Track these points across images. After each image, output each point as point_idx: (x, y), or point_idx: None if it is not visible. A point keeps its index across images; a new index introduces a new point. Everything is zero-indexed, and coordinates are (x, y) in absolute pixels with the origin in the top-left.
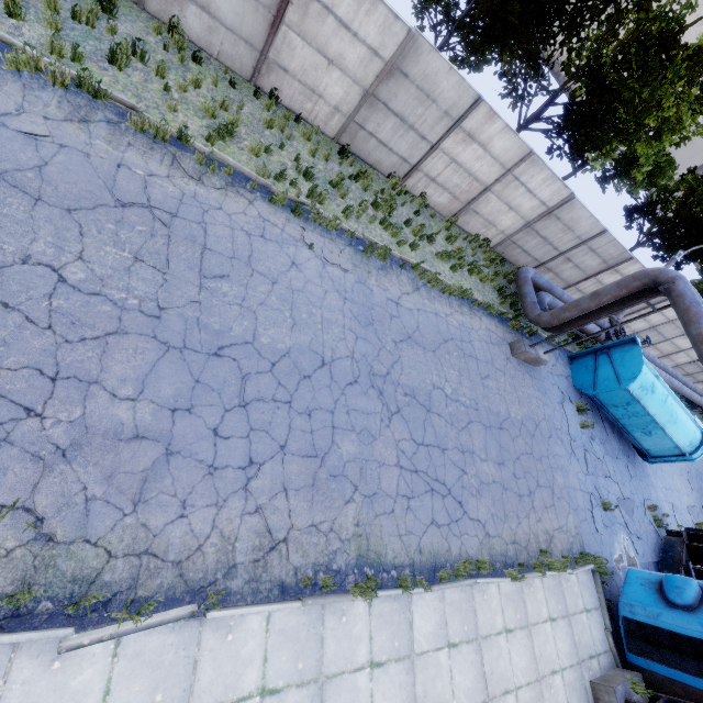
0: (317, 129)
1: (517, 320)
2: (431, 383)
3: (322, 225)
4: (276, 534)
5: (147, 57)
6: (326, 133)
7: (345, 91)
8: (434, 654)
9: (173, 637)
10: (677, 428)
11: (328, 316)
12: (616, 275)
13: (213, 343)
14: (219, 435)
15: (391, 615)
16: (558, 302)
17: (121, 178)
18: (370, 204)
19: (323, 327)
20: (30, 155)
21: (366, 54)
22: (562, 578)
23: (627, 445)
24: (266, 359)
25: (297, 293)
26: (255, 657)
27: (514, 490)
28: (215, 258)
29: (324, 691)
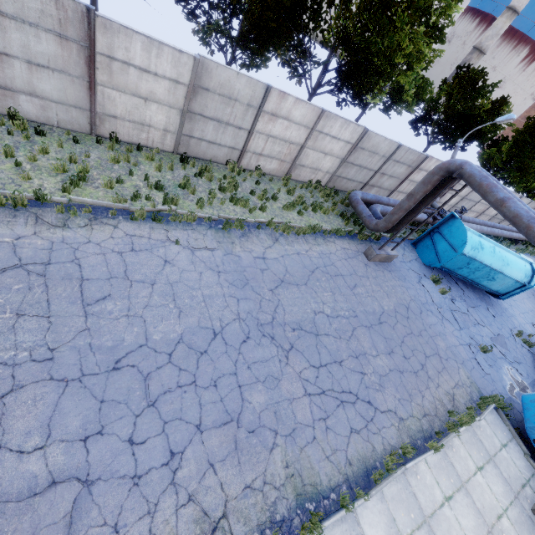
0: (157, 149)
1: (363, 232)
2: (311, 311)
3: (182, 221)
4: (213, 514)
5: None
6: (166, 150)
7: (166, 116)
8: None
9: None
10: (511, 268)
11: (208, 293)
12: (422, 172)
13: (109, 359)
14: (135, 443)
15: None
16: (387, 208)
17: None
18: (218, 190)
19: (206, 304)
20: None
21: (170, 85)
22: (474, 427)
23: (481, 292)
24: (162, 353)
25: (175, 285)
26: None
27: (409, 370)
28: (94, 285)
29: None
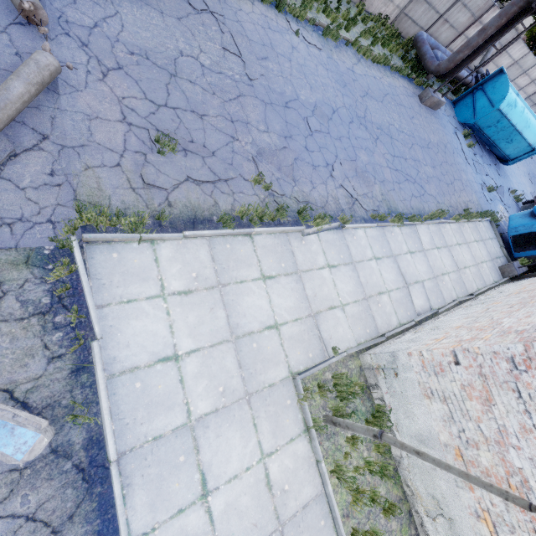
0: None
1: (420, 77)
2: (387, 122)
3: (294, 17)
4: (353, 196)
5: None
6: None
7: None
8: (432, 251)
9: (335, 236)
10: (530, 131)
11: (324, 82)
12: (480, 26)
13: (282, 100)
14: (308, 150)
15: (410, 234)
16: (445, 57)
17: None
18: None
19: (324, 89)
20: None
21: None
22: (476, 224)
23: (494, 158)
24: (308, 109)
25: (303, 67)
26: (367, 246)
27: (444, 181)
28: (256, 46)
29: (396, 260)
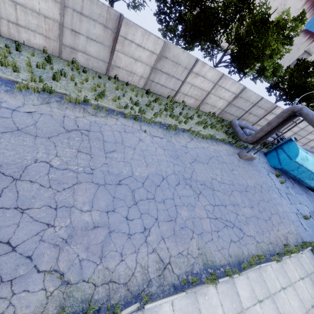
0: (135, 86)
1: (237, 143)
2: (210, 177)
3: (147, 122)
4: (164, 260)
5: (66, 75)
6: (139, 87)
7: (143, 69)
8: (253, 307)
9: None
10: None
11: (160, 158)
12: (272, 115)
13: (116, 179)
14: (128, 219)
15: (227, 291)
16: (252, 131)
17: (66, 121)
18: (163, 110)
19: (159, 163)
20: (30, 120)
21: (149, 54)
22: (299, 256)
23: (303, 187)
24: (139, 182)
25: (144, 151)
26: None
27: (262, 218)
28: (109, 144)
29: None
